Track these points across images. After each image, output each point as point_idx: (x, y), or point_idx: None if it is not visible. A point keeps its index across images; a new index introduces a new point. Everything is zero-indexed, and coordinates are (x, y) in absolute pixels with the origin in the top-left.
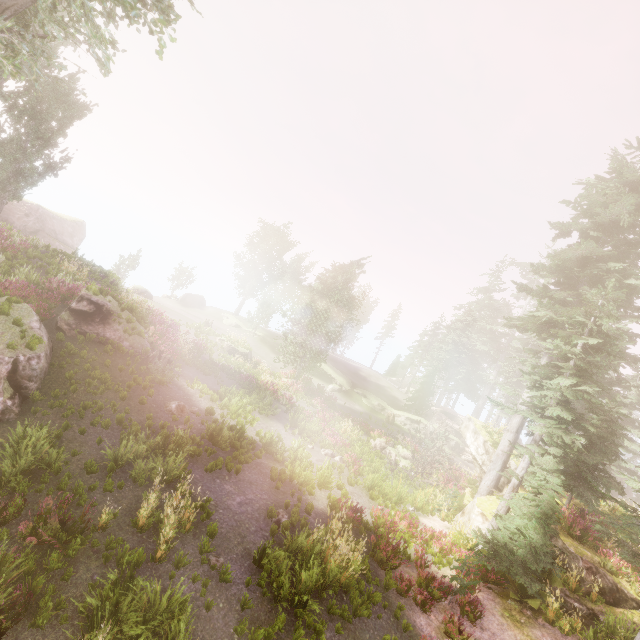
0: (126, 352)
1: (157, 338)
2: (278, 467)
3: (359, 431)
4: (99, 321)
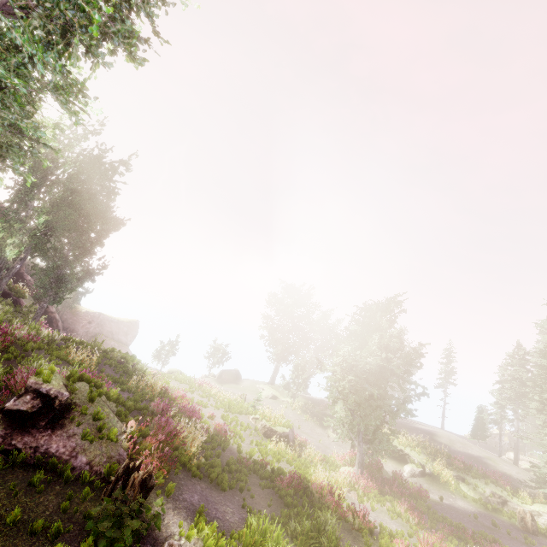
0: (78, 477)
1: (146, 437)
2: None
3: None
4: (46, 424)
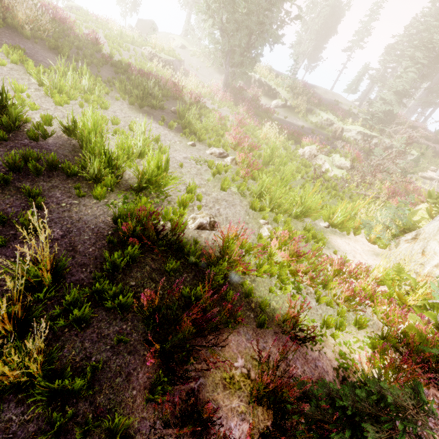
0: None
1: None
2: (75, 156)
3: (290, 141)
4: None
